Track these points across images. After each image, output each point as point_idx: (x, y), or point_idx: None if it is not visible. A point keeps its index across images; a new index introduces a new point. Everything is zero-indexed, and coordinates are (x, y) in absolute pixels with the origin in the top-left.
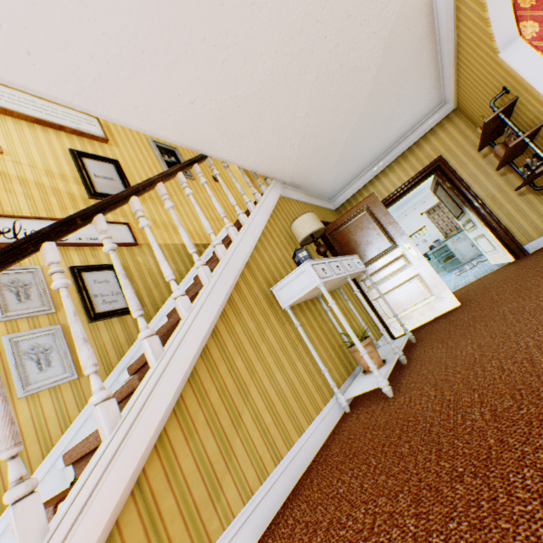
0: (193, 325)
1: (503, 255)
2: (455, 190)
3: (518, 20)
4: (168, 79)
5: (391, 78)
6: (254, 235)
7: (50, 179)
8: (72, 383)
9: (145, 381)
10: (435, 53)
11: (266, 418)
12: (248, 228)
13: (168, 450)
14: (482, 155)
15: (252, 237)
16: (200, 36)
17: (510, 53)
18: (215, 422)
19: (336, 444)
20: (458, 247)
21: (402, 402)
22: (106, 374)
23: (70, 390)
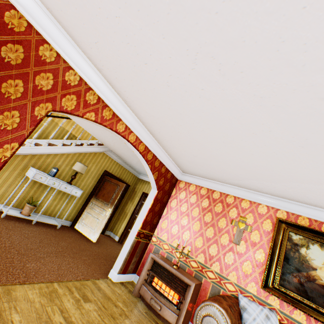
0: None
1: None
2: None
3: (185, 189)
4: None
5: None
6: (53, 151)
7: None
8: None
9: None
10: None
11: None
12: (54, 148)
13: None
14: None
15: (51, 151)
16: None
17: (152, 191)
18: None
19: None
20: None
21: None
22: None
23: None
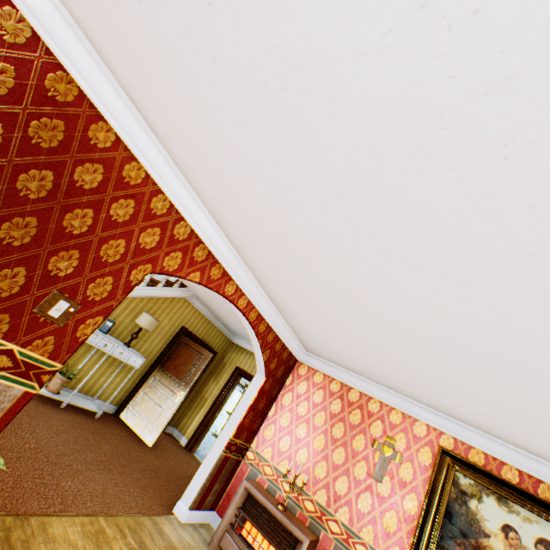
0: None
1: None
2: None
3: (307, 379)
4: None
5: None
6: None
7: None
8: None
9: None
10: None
11: None
12: None
13: None
14: None
15: None
16: None
17: (258, 378)
18: None
19: None
20: None
21: None
22: None
23: None
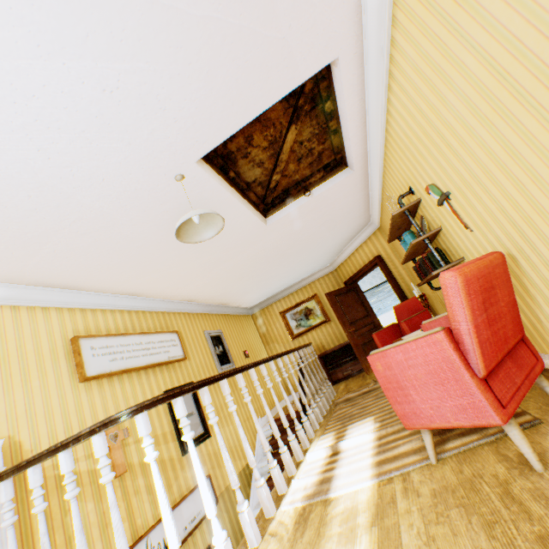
0: None
1: None
2: None
3: None
4: None
5: None
6: None
7: (158, 447)
8: None
9: None
10: None
11: None
12: None
13: None
14: None
15: None
16: None
17: None
18: None
19: None
20: None
21: None
22: None
23: None
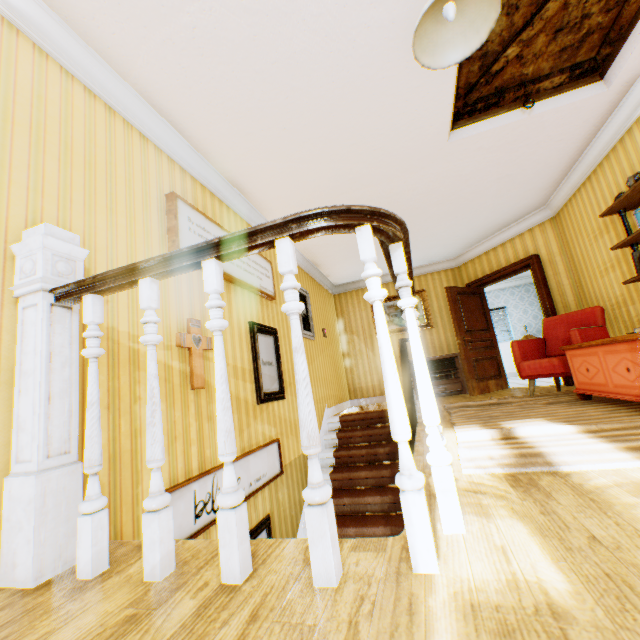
0: None
1: None
2: None
3: None
4: None
5: None
6: None
7: (235, 381)
8: None
9: None
10: None
11: None
12: None
13: None
14: None
15: None
16: None
17: None
18: None
19: None
20: None
21: None
22: None
23: None
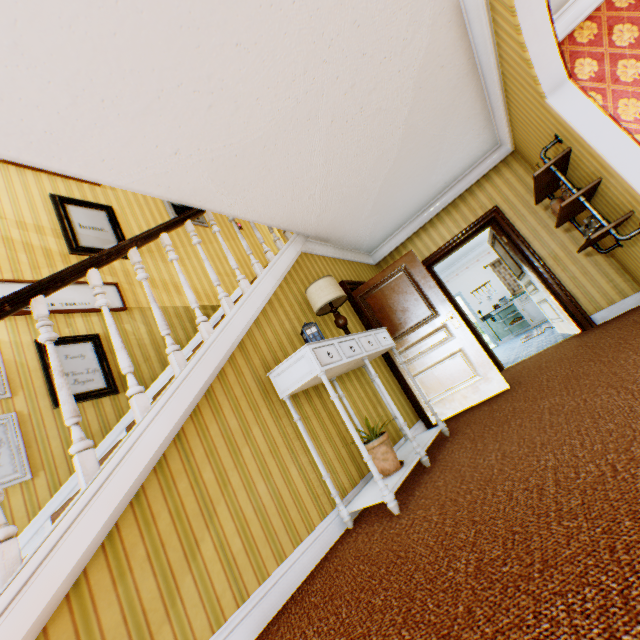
0: (147, 431)
1: (568, 325)
2: (512, 246)
3: (575, 57)
4: (140, 128)
5: (428, 119)
6: (254, 306)
7: (22, 232)
8: (24, 484)
9: (65, 511)
10: (481, 91)
11: (235, 545)
12: (247, 298)
13: (85, 600)
14: (543, 207)
15: (251, 309)
16: (175, 81)
17: (558, 99)
18: (161, 556)
19: (321, 576)
20: (527, 307)
21: (403, 526)
22: (69, 472)
23: (20, 494)
